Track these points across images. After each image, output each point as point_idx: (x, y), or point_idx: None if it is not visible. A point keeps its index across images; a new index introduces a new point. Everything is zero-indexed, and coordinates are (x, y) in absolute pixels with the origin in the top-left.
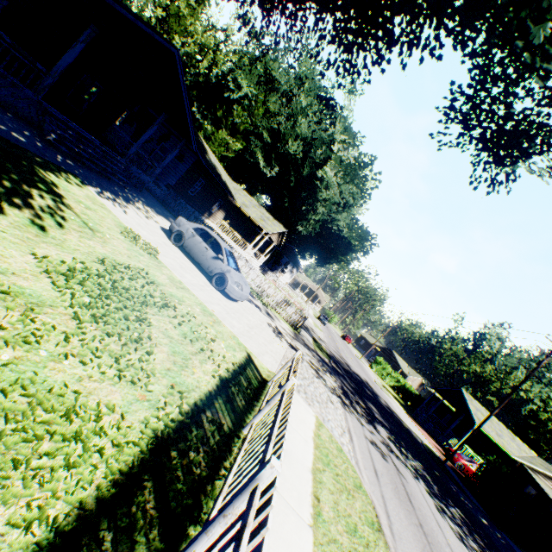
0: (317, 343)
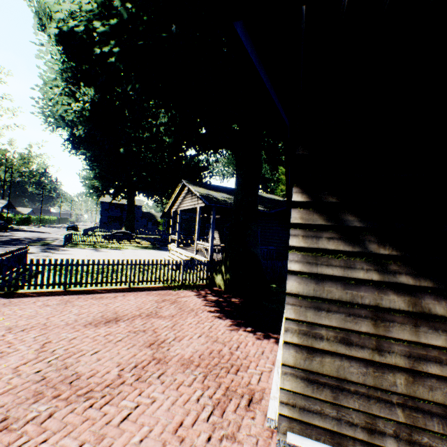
0: (44, 244)
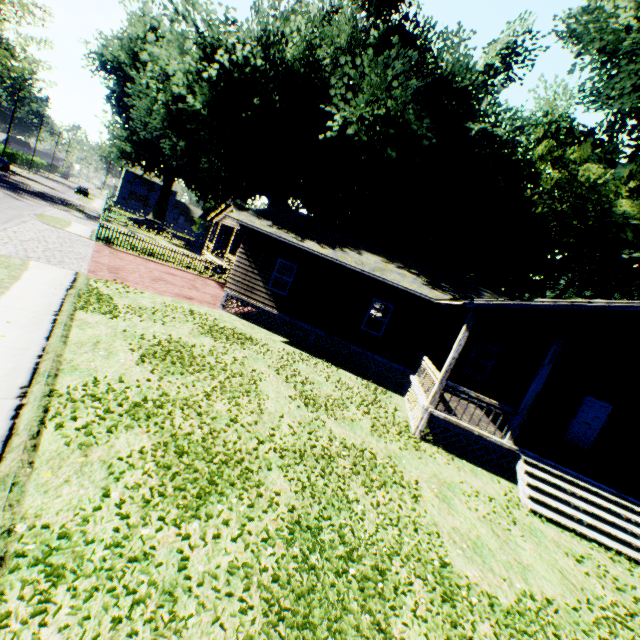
0: (79, 210)
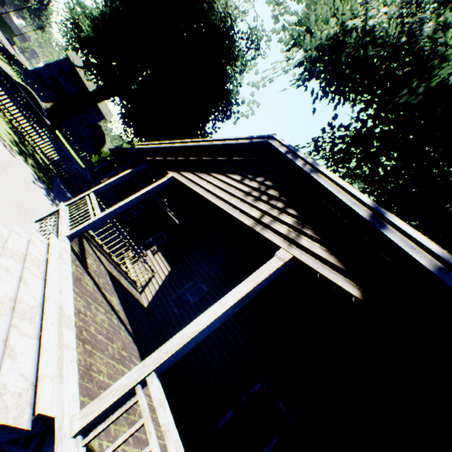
0: None
